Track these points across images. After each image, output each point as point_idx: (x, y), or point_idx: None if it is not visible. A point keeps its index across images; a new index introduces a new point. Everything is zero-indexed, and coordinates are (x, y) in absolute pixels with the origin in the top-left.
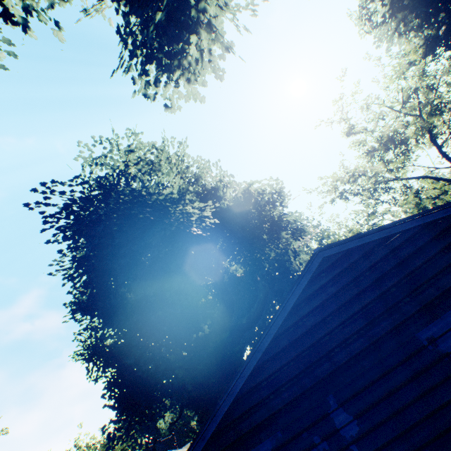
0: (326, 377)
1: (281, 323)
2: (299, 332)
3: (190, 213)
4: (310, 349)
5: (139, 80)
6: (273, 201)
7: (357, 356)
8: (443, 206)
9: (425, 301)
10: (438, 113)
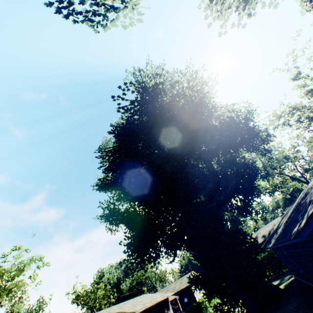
0: None
1: None
2: None
3: (217, 107)
4: None
5: None
6: (248, 117)
7: None
8: None
9: None
10: None
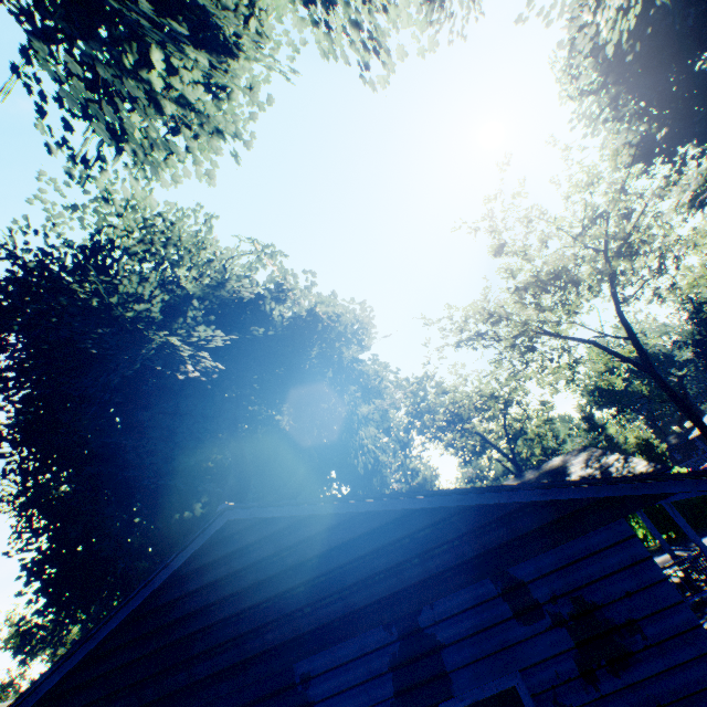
0: (173, 693)
1: (139, 604)
2: (173, 616)
3: (178, 345)
4: (174, 645)
5: (57, 150)
6: (348, 337)
7: (219, 675)
8: (383, 496)
9: (326, 619)
10: (628, 256)
